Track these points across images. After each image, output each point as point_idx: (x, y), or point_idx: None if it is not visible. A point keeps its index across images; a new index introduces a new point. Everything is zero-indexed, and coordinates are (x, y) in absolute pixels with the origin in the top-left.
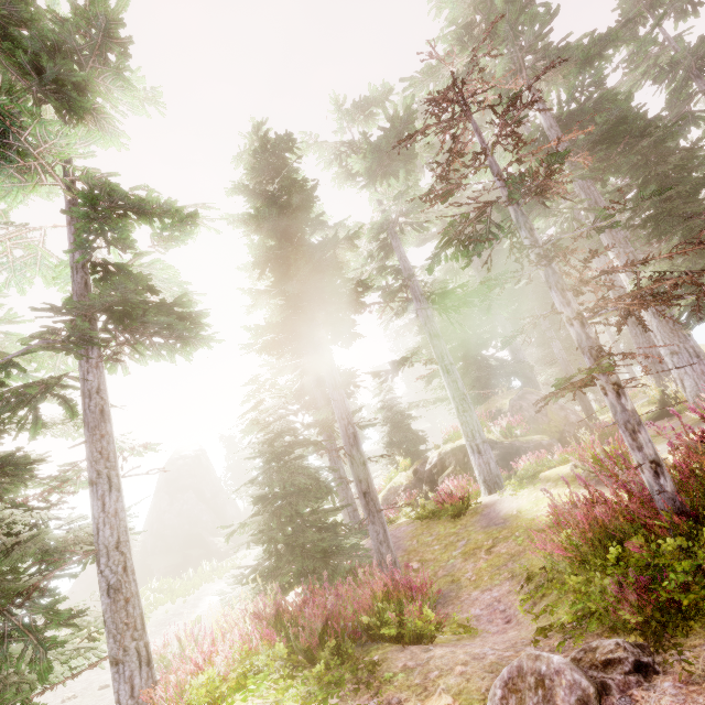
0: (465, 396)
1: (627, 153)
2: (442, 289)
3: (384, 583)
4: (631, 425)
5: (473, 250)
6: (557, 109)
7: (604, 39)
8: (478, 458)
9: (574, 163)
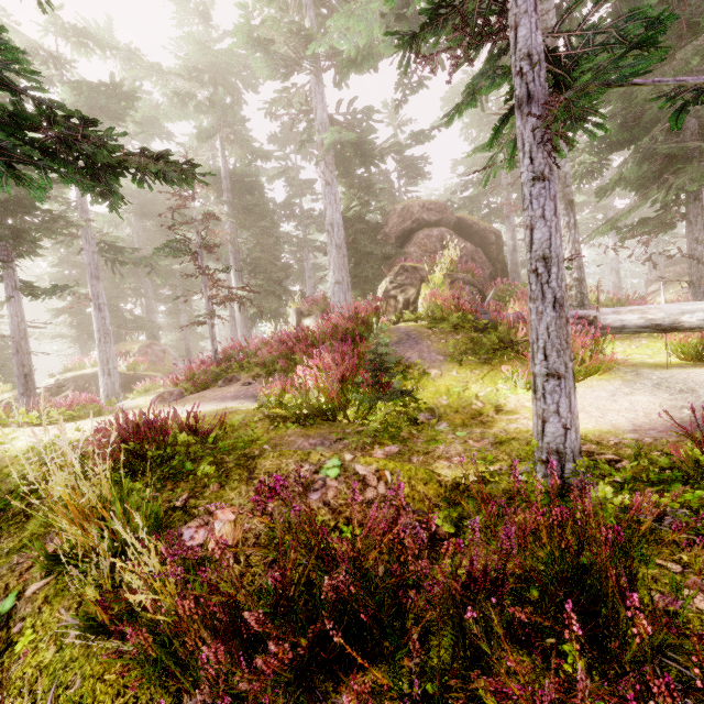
0: (110, 331)
1: (255, 223)
2: (114, 242)
3: (70, 406)
4: (214, 338)
5: (177, 254)
6: (233, 168)
7: (265, 152)
8: (107, 379)
9: (231, 209)
